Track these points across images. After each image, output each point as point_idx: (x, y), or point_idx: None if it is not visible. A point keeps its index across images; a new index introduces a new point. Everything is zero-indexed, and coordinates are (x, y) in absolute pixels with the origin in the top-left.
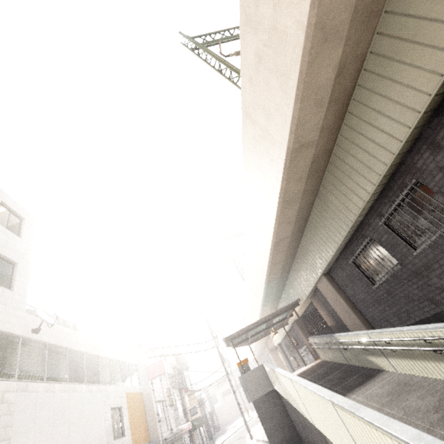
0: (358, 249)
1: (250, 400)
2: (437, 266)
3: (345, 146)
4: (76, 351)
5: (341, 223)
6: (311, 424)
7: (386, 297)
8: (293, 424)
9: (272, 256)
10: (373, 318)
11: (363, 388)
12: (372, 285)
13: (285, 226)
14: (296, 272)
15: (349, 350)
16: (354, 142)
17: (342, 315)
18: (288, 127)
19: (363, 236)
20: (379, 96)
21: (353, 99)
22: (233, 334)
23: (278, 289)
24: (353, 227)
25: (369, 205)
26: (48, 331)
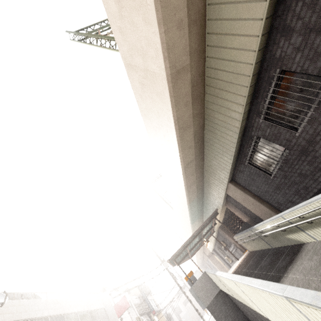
0: (249, 150)
1: (204, 307)
2: (319, 137)
3: (213, 64)
4: (39, 318)
5: (230, 133)
6: (262, 315)
7: (283, 181)
8: (245, 315)
9: (185, 179)
10: (278, 203)
11: (294, 265)
12: (269, 176)
13: (188, 151)
14: (208, 188)
15: (270, 236)
16: (220, 57)
17: (253, 209)
18: (161, 54)
19: (250, 137)
20: (227, 5)
21: (207, 20)
22: (174, 254)
23: (199, 206)
24: (240, 132)
25: (247, 109)
26: (3, 310)
